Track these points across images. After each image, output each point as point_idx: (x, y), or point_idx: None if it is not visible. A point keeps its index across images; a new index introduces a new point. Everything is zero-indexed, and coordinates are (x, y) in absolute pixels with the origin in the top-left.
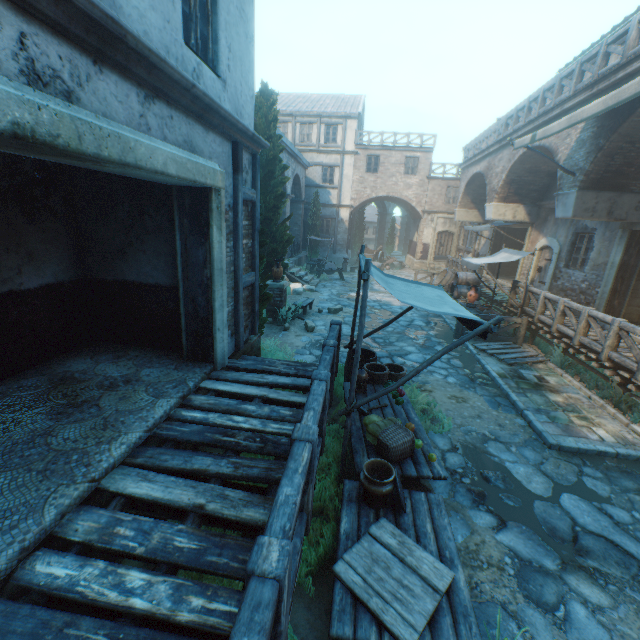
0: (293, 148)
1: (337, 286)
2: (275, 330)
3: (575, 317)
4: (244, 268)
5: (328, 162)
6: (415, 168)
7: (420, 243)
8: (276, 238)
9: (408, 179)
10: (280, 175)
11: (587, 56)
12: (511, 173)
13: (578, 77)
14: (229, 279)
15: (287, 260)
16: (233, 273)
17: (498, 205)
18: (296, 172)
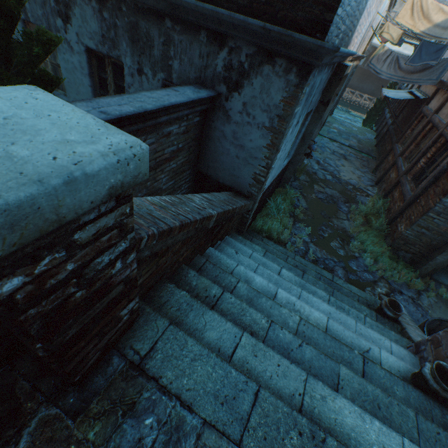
0: None
1: None
2: None
3: None
4: None
5: None
6: None
7: None
8: None
9: None
10: None
11: None
12: None
13: None
14: None
15: None
16: None
17: None
18: None
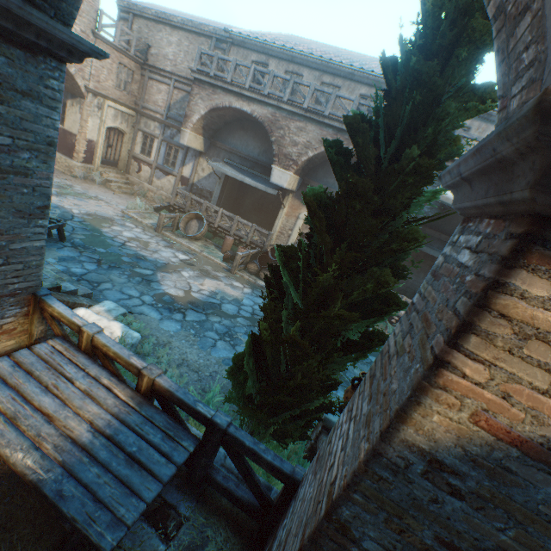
0: None
1: (106, 272)
2: None
3: None
4: None
5: None
6: None
7: (85, 138)
8: None
9: None
10: None
11: None
12: (318, 154)
13: None
14: None
15: None
16: None
17: (293, 176)
18: None
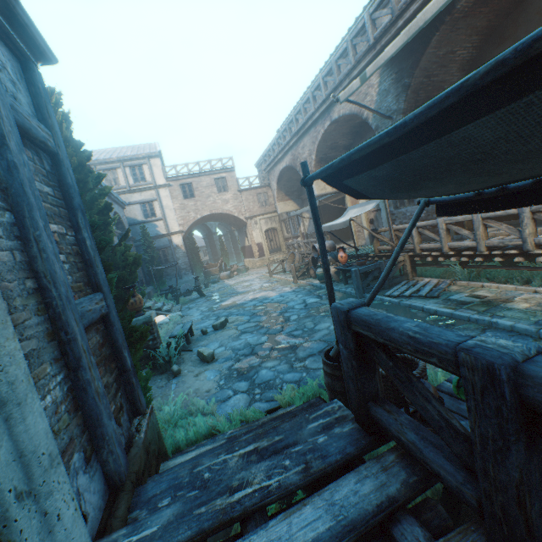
0: (103, 183)
1: (203, 303)
2: (161, 382)
3: (430, 242)
4: (72, 285)
5: (144, 198)
6: (226, 186)
7: (254, 244)
8: (117, 263)
9: (223, 196)
10: (96, 186)
11: (354, 32)
12: (319, 152)
13: (353, 51)
14: (27, 312)
15: (141, 287)
16: (38, 296)
17: (318, 182)
18: (114, 210)
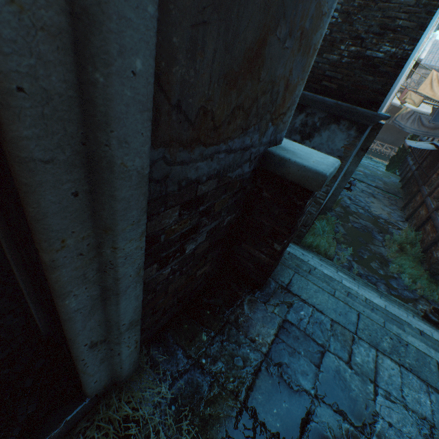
0: None
1: None
2: None
3: None
4: None
5: None
6: None
7: None
8: None
9: None
10: None
11: None
12: None
13: None
14: None
15: None
16: None
17: None
18: None
